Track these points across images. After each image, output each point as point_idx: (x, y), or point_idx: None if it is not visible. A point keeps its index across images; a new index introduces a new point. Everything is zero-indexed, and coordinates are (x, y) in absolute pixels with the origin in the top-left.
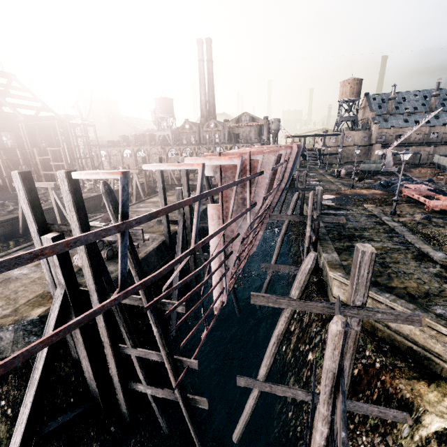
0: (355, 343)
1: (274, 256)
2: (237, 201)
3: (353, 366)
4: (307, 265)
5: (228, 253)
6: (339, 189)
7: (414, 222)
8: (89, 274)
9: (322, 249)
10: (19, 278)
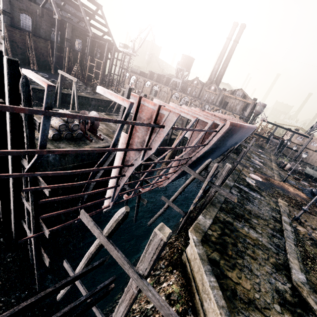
0: (130, 299)
1: (173, 196)
2: (140, 140)
3: (125, 314)
4: (117, 215)
5: (122, 174)
6: (271, 176)
7: (307, 236)
8: (9, 137)
9: (204, 211)
10: None
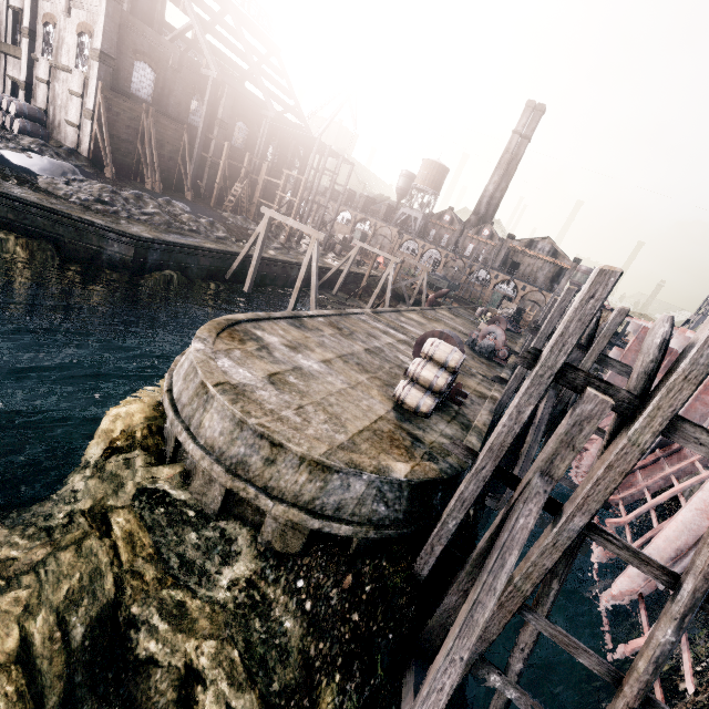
0: None
1: None
2: None
3: None
4: None
5: None
6: None
7: None
8: (609, 484)
9: None
10: (316, 375)
